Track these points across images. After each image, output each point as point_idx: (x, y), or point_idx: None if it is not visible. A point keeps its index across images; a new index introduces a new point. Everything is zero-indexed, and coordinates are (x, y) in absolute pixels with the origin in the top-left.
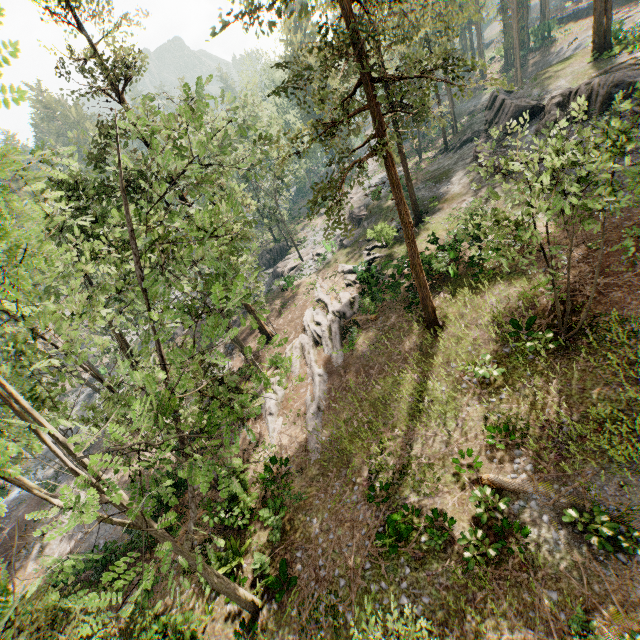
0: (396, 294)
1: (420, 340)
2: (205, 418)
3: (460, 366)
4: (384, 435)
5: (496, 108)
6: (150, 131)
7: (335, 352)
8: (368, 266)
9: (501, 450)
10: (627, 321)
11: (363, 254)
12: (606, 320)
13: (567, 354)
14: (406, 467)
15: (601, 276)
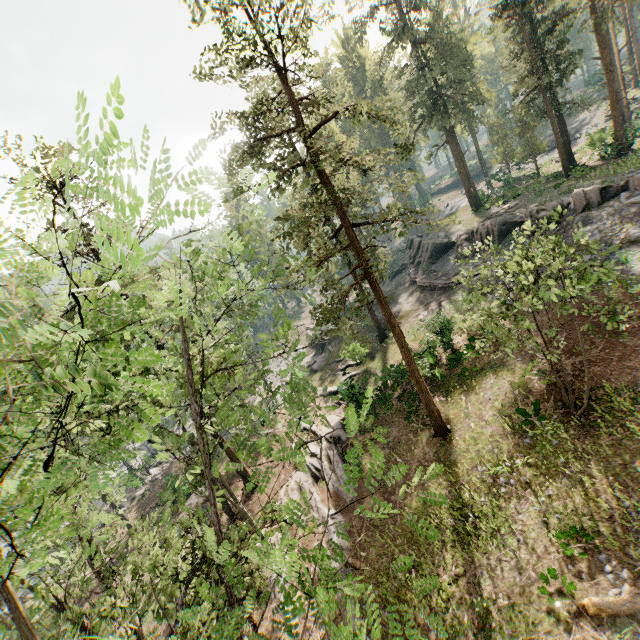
0: (388, 407)
1: (434, 449)
2: (214, 616)
3: (490, 468)
4: (442, 578)
5: (416, 247)
6: (200, 265)
7: (342, 484)
8: (349, 385)
9: (583, 560)
10: (620, 390)
11: (338, 375)
12: (601, 392)
13: (587, 432)
14: (487, 618)
15: (573, 356)
